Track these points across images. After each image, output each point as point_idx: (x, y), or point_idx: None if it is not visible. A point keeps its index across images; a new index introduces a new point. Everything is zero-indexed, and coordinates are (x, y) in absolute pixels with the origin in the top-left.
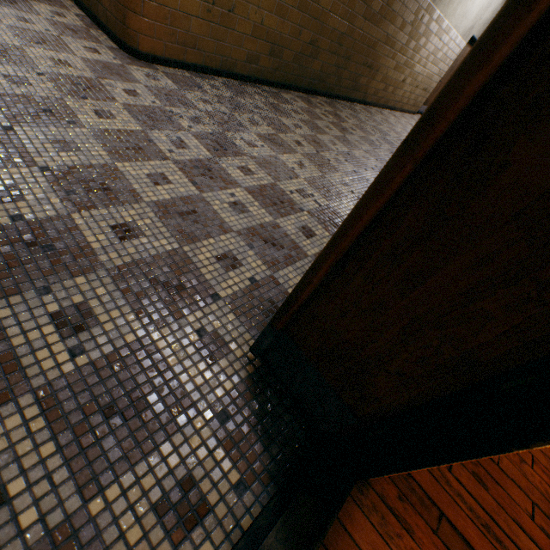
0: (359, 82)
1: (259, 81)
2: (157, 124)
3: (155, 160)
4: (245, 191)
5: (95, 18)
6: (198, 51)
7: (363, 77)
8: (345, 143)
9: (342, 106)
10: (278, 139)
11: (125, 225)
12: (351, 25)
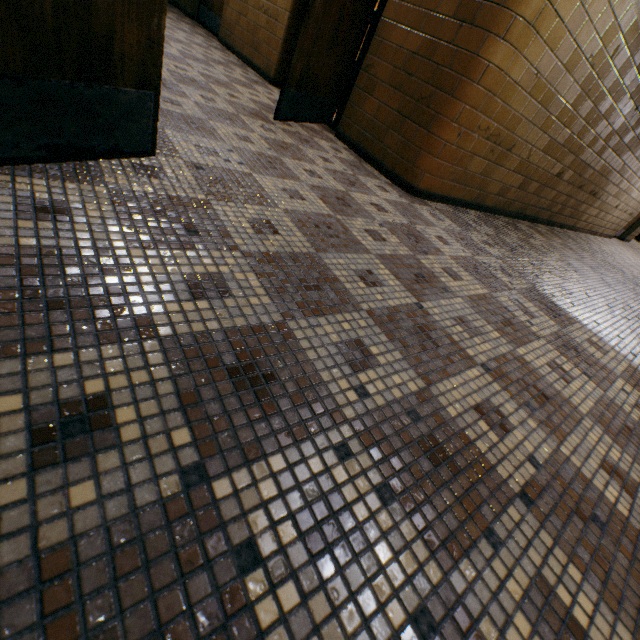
0: (578, 209)
1: (497, 211)
2: (488, 281)
3: (531, 338)
4: (624, 381)
5: (363, 152)
6: (464, 186)
7: (584, 204)
8: (611, 288)
9: (561, 234)
10: (570, 291)
11: (607, 463)
12: (598, 156)
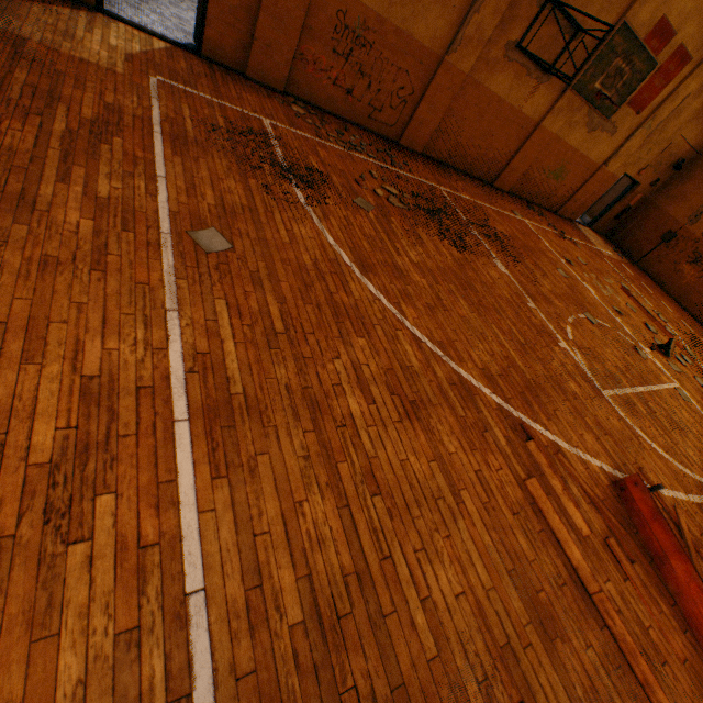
0: None
1: None
2: None
3: None
4: None
5: None
6: None
7: None
8: None
9: None
10: None
11: (183, 25)
12: None
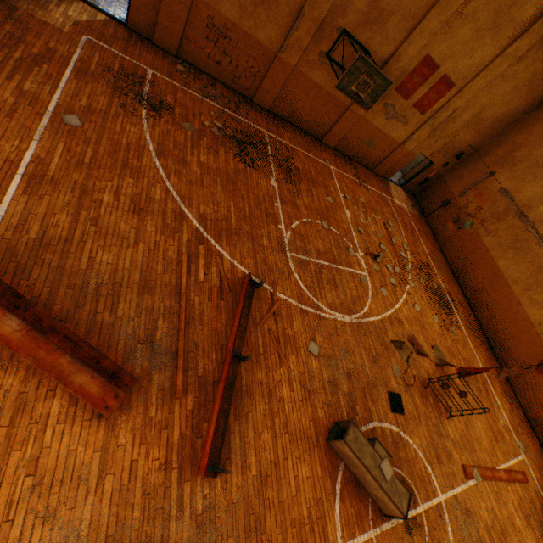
0: None
1: None
2: None
3: None
4: None
5: None
6: None
7: None
8: None
9: None
10: None
11: (127, 5)
12: None
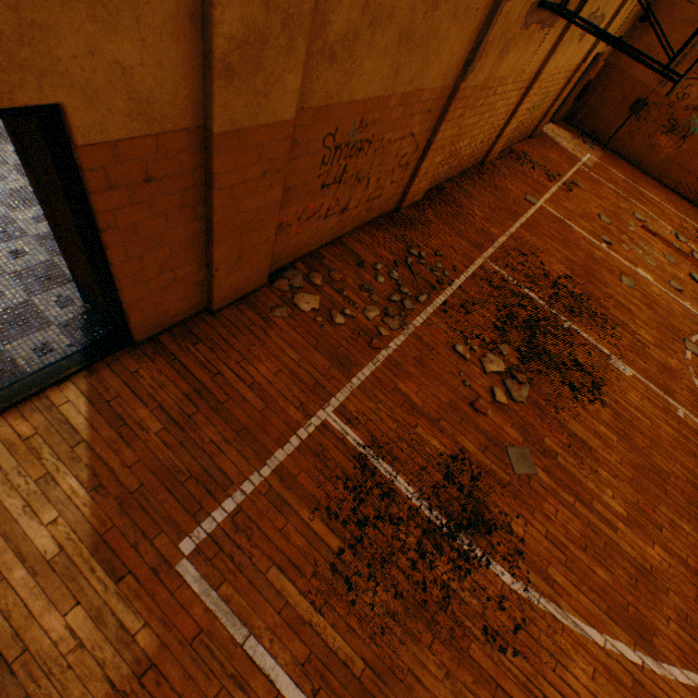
0: None
1: None
2: None
3: (38, 206)
4: None
5: None
6: None
7: None
8: None
9: None
10: None
11: (18, 251)
12: None
